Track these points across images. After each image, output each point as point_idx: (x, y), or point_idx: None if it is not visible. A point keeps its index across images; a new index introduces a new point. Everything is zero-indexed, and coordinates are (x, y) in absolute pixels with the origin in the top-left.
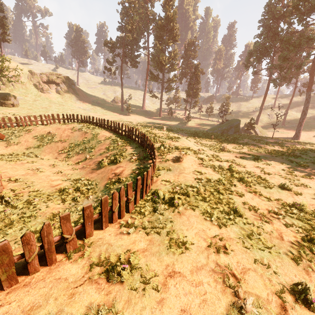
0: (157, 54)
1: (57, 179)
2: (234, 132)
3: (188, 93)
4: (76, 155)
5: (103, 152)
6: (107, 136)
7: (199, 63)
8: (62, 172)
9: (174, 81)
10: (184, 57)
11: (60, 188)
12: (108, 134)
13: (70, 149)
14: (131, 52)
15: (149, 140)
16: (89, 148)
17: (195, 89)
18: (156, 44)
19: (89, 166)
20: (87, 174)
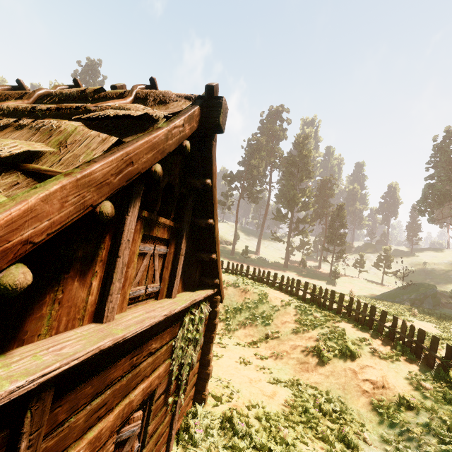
0: (287, 190)
1: (258, 378)
2: (433, 305)
3: (330, 238)
4: (241, 328)
5: (299, 329)
6: (283, 298)
7: (344, 203)
8: (249, 361)
9: (307, 222)
10: (317, 195)
11: (288, 403)
12: (282, 295)
13: (227, 316)
14: (252, 186)
15: (397, 318)
16: (263, 318)
17: (339, 235)
18: (287, 179)
19: (286, 353)
20: (301, 374)
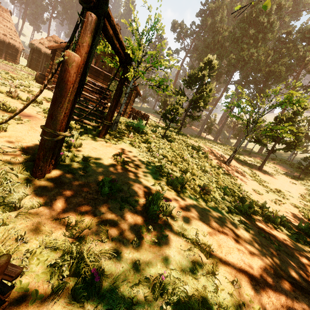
0: None
1: None
2: None
3: None
4: None
5: None
6: None
7: None
8: None
9: None
10: None
11: None
12: None
13: None
14: None
15: None
16: None
17: None
18: None
19: None
20: None
